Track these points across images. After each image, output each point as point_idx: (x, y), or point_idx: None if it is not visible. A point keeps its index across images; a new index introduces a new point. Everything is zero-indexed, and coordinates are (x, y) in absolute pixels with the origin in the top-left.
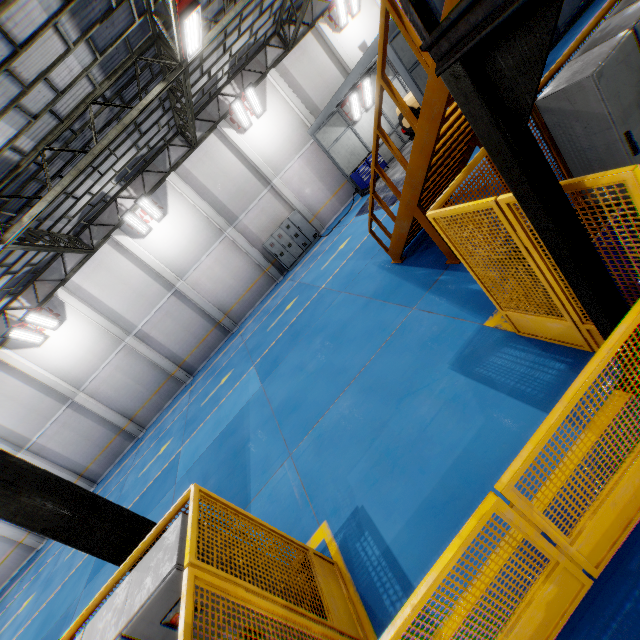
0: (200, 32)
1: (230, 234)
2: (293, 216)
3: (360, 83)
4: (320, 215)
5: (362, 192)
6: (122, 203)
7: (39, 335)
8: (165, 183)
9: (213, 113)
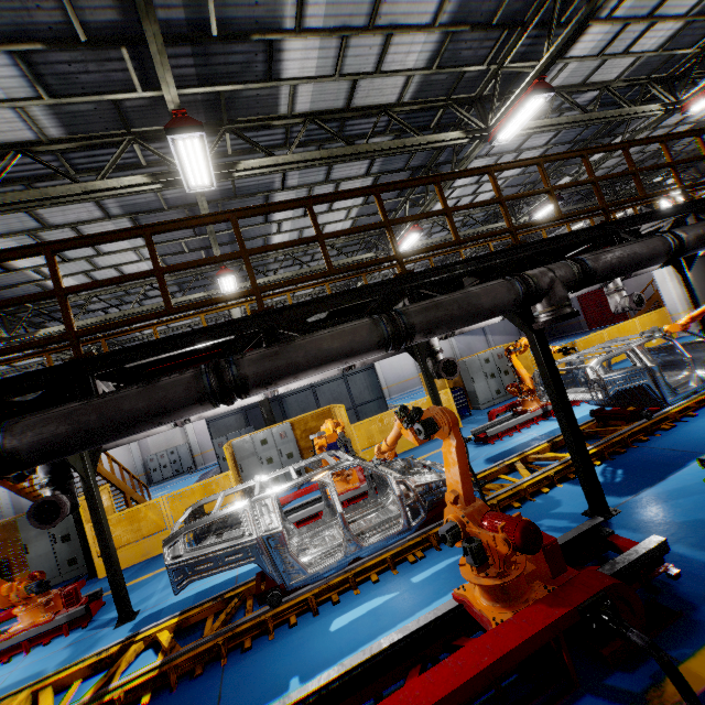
0: None
1: None
2: (181, 447)
3: None
4: (207, 454)
5: None
6: None
7: None
8: None
9: None
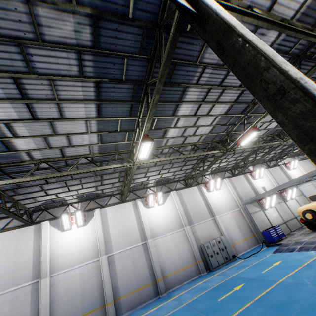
0: (250, 140)
1: (187, 229)
2: (223, 237)
3: (271, 195)
4: (235, 246)
5: (268, 244)
6: (148, 191)
7: (69, 224)
8: (169, 193)
9: (199, 180)
